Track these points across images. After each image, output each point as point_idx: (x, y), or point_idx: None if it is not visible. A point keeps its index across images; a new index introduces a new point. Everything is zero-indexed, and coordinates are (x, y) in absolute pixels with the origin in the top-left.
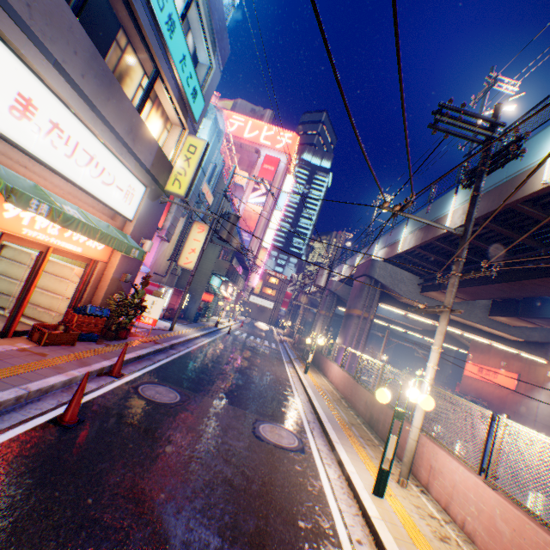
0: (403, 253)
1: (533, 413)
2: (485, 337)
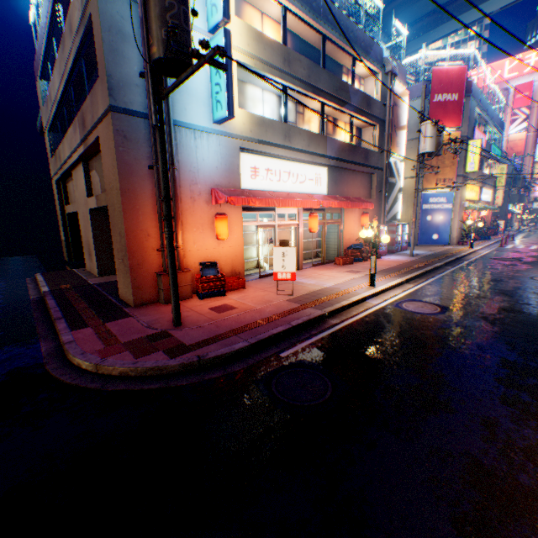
0: None
1: None
2: None
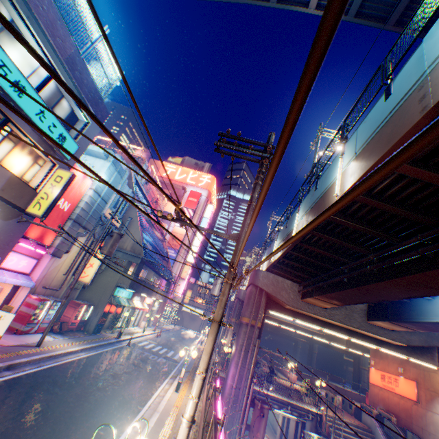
0: (276, 263)
1: None
2: (371, 342)
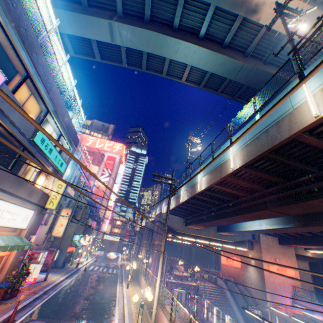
0: (172, 209)
1: (250, 279)
2: (219, 242)
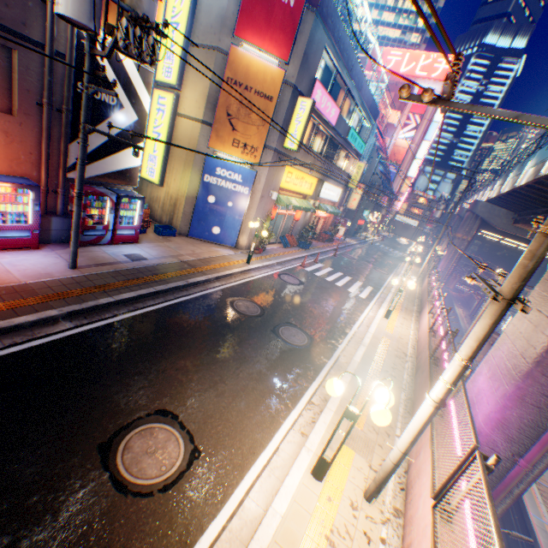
0: (493, 199)
1: None
2: None
